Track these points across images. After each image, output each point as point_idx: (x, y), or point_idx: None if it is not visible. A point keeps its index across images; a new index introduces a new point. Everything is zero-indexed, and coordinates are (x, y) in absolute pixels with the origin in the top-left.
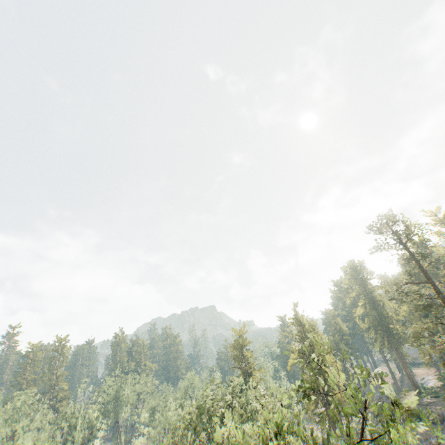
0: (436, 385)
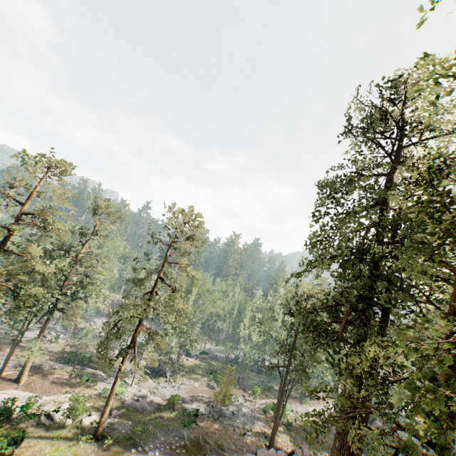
0: None
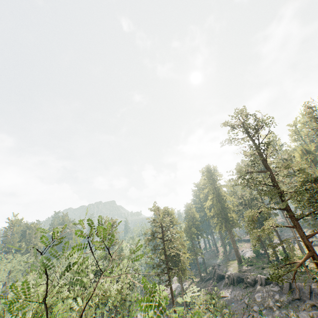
0: (251, 256)
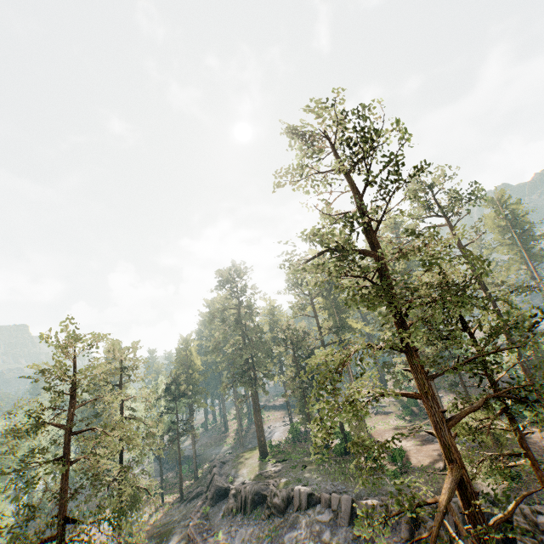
0: (285, 438)
